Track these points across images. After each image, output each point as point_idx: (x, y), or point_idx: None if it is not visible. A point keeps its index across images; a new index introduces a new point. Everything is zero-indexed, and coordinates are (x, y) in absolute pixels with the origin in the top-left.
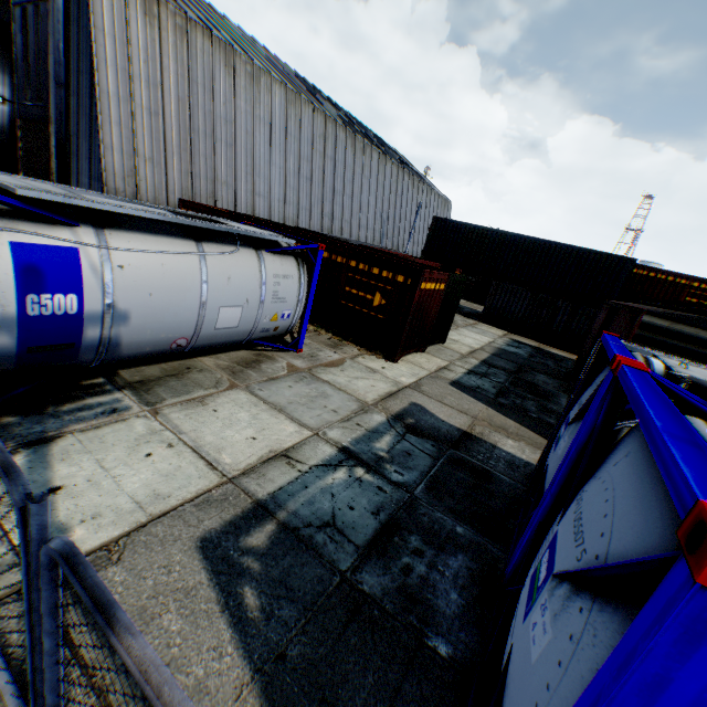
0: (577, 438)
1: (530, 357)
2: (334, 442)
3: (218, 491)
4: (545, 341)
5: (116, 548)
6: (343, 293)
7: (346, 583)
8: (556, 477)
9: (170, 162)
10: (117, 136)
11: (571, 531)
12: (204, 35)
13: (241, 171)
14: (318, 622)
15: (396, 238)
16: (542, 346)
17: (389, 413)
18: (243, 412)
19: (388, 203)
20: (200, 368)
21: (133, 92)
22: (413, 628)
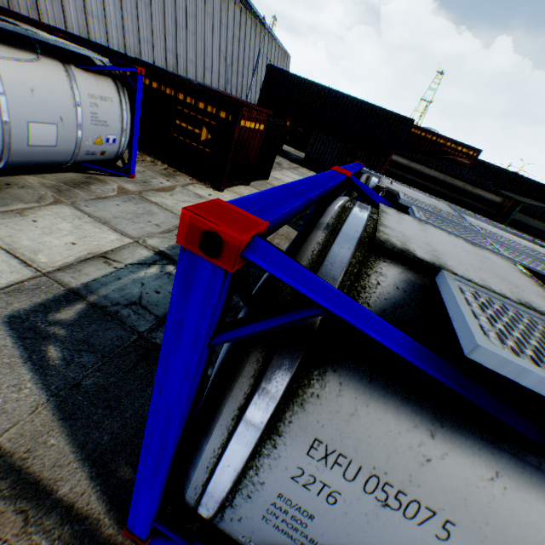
0: None
1: None
2: (152, 247)
3: (31, 282)
4: None
5: None
6: (174, 126)
7: (142, 340)
8: None
9: None
10: None
11: None
12: None
13: None
14: (113, 364)
15: (239, 86)
16: None
17: None
18: (66, 223)
19: (231, 48)
20: (23, 185)
21: None
22: None
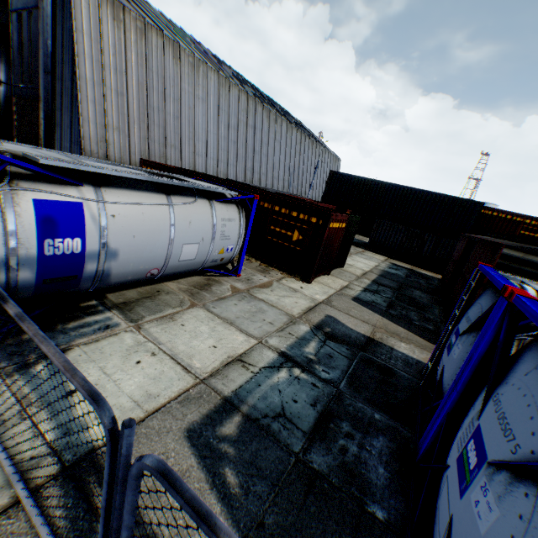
0: (475, 348)
1: (407, 277)
2: (274, 348)
3: (194, 390)
4: (416, 264)
5: None
6: (269, 230)
7: (300, 462)
8: (459, 378)
9: (132, 131)
10: (92, 111)
11: (498, 428)
12: (158, 35)
13: (185, 137)
14: (284, 495)
15: (299, 186)
16: (414, 268)
17: (311, 324)
18: (204, 326)
19: (294, 160)
20: (167, 291)
21: (104, 77)
22: (355, 497)
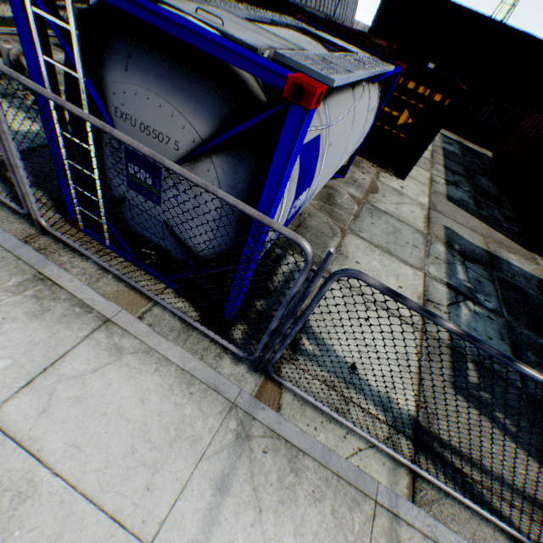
0: None
1: (463, 156)
2: (438, 280)
3: (424, 343)
4: (461, 135)
5: (424, 405)
6: None
7: (528, 396)
8: None
9: None
10: None
11: None
12: None
13: None
14: (537, 426)
15: None
16: (461, 140)
17: (441, 241)
18: (373, 260)
19: None
20: (306, 212)
21: None
22: None
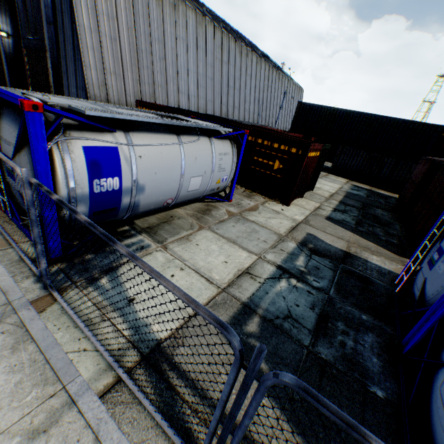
0: None
1: (368, 197)
2: (272, 262)
3: (219, 297)
4: (374, 185)
5: (178, 335)
6: (252, 161)
7: (311, 354)
8: None
9: (126, 74)
10: (92, 58)
11: None
12: None
13: (169, 77)
14: (304, 378)
15: (267, 117)
16: (372, 188)
17: (297, 241)
18: (213, 245)
19: (262, 93)
20: (178, 216)
21: (99, 25)
22: (358, 380)
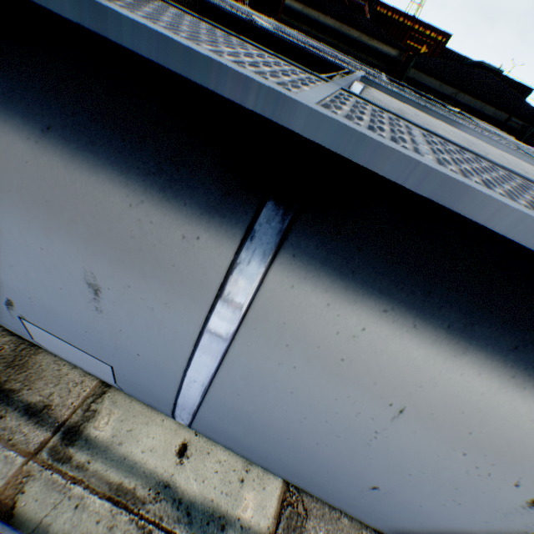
0: None
1: None
2: None
3: None
4: None
5: None
6: None
7: None
8: None
9: None
10: None
11: None
12: None
13: None
14: None
15: None
16: None
17: None
18: None
19: None
20: None
21: None
22: None
